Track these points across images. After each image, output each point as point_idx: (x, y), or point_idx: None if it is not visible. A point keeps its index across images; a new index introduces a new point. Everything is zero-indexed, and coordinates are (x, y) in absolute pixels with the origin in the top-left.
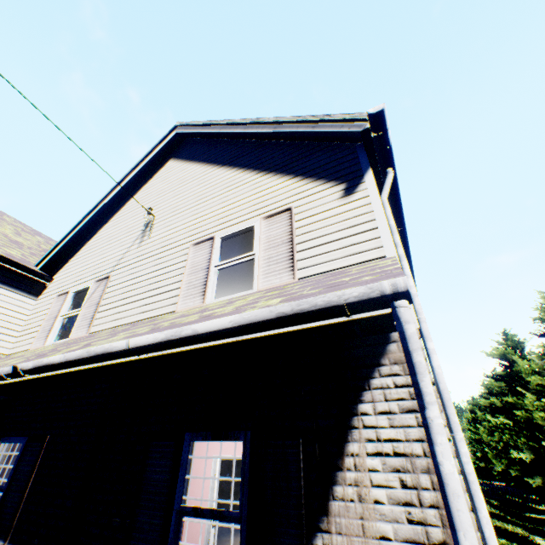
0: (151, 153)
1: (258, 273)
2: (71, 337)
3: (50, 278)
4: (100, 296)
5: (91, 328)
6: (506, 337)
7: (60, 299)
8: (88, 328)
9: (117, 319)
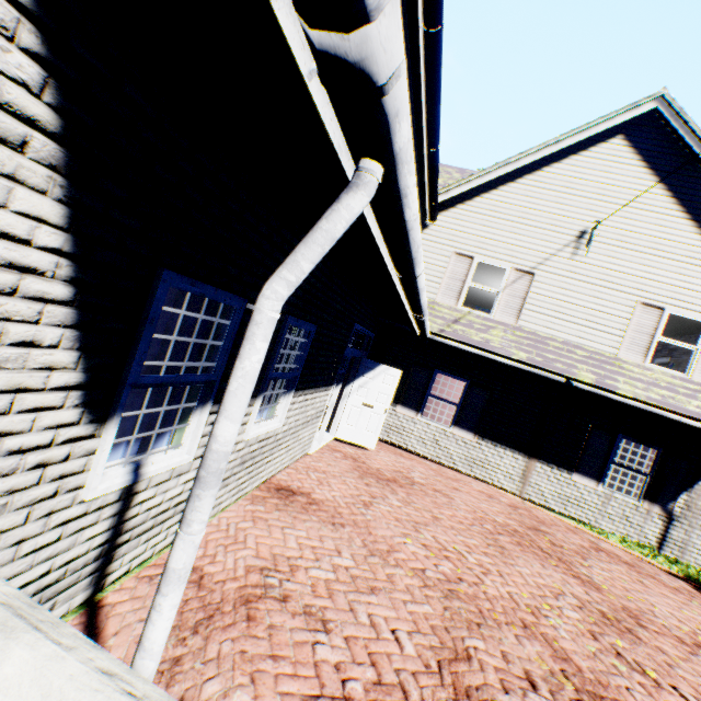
0: (609, 118)
1: (695, 367)
2: (494, 317)
3: (436, 219)
4: (525, 292)
5: (519, 321)
6: None
7: (462, 260)
8: (515, 319)
9: (551, 329)
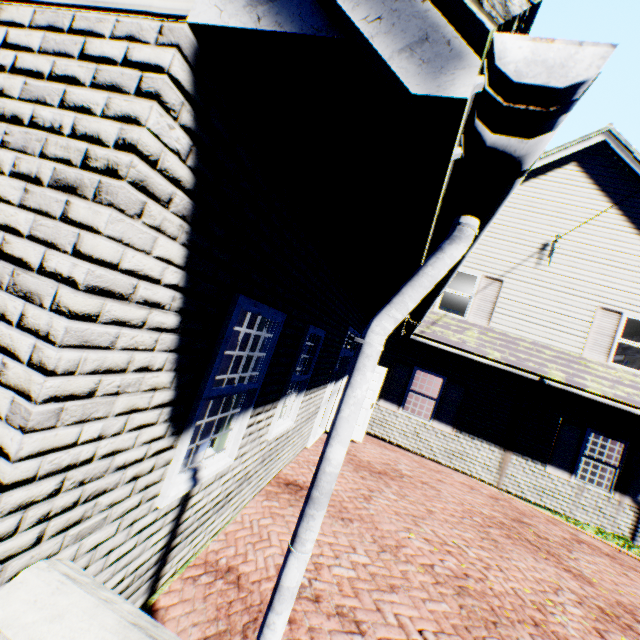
0: (564, 148)
1: None
2: (467, 319)
3: None
4: (495, 297)
5: (490, 323)
6: None
7: None
8: (487, 321)
9: (520, 330)
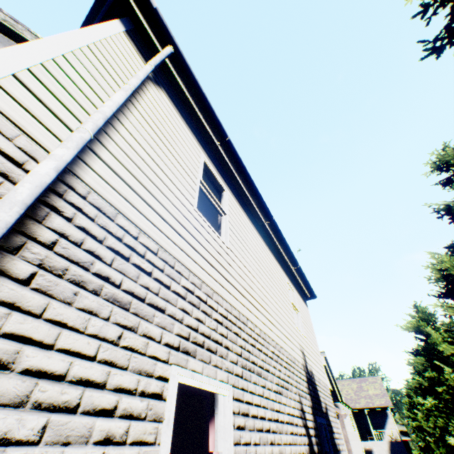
0: None
1: None
2: None
3: None
4: None
5: None
6: (417, 310)
7: None
8: None
9: None
